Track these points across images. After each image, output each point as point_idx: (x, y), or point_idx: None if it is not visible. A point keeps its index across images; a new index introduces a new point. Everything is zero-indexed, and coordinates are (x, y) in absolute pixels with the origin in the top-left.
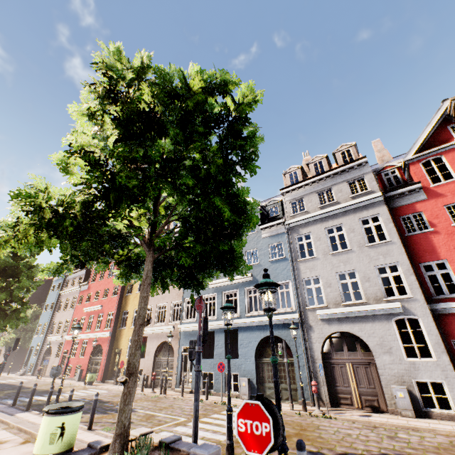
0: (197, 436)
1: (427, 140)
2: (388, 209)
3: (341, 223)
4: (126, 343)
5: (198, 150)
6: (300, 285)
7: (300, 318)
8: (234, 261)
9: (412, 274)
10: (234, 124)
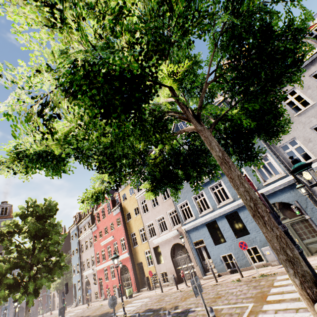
0: None
1: None
2: None
3: (293, 88)
4: (143, 256)
5: None
6: (278, 153)
7: (294, 179)
8: (280, 116)
9: None
10: None
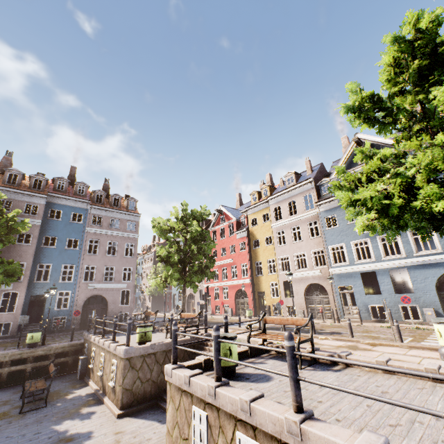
0: None
1: None
2: None
3: None
4: (268, 286)
5: None
6: None
7: None
8: None
9: None
10: None
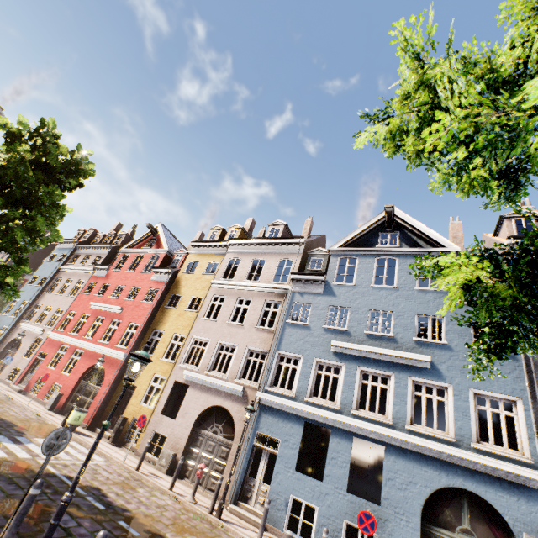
0: None
1: None
2: None
3: None
4: (147, 380)
5: None
6: None
7: None
8: None
9: None
10: None
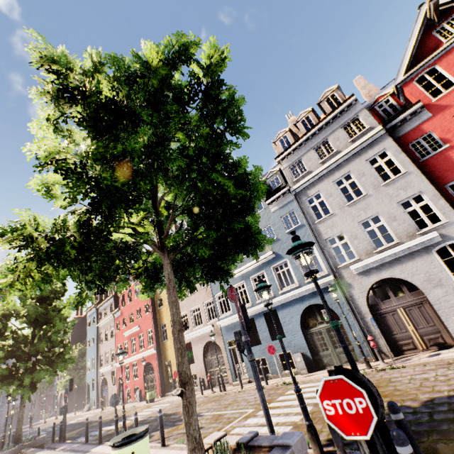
0: (272, 425)
1: (414, 55)
2: (393, 140)
3: (348, 171)
4: (173, 353)
5: (179, 126)
6: (325, 246)
7: (335, 279)
8: (253, 239)
9: (440, 198)
10: (209, 91)
